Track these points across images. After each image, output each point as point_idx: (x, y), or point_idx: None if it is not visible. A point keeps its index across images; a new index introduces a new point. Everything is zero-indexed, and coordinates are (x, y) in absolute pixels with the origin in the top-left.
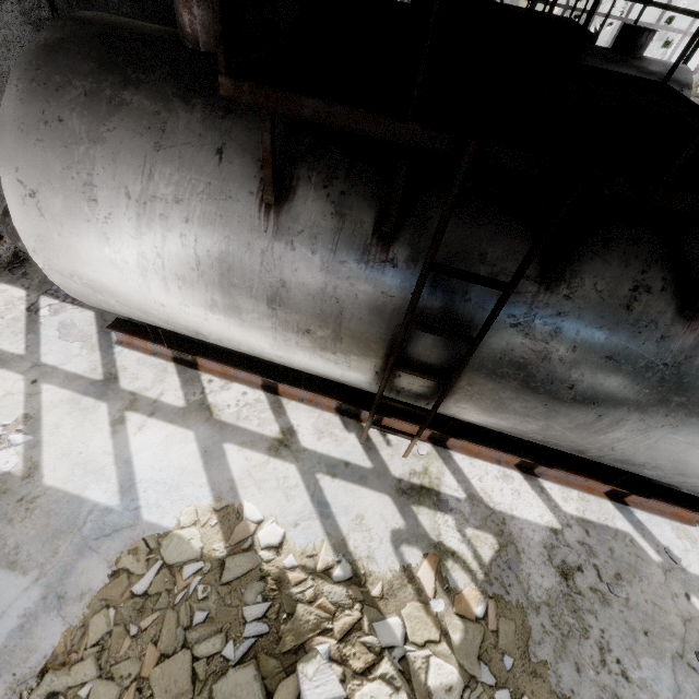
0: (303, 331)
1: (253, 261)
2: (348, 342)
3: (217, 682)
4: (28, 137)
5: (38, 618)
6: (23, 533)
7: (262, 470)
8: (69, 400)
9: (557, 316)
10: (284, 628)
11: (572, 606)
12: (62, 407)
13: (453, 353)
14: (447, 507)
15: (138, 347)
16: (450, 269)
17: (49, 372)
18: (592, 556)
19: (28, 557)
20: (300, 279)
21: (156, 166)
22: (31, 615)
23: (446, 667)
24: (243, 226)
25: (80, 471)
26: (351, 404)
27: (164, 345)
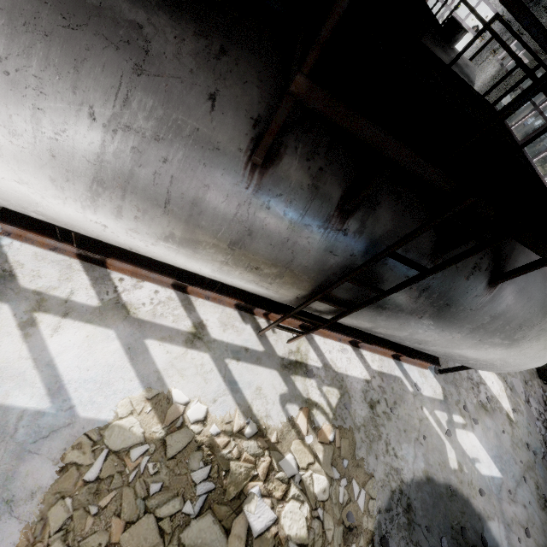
0: (252, 267)
1: (228, 211)
2: (288, 279)
3: (183, 531)
4: None
5: None
6: None
7: (182, 360)
8: None
9: (431, 279)
10: (226, 482)
11: (375, 424)
12: None
13: (362, 294)
14: (312, 374)
15: (32, 240)
16: (401, 257)
17: None
18: (384, 393)
19: None
20: (267, 232)
21: (135, 92)
22: None
23: (321, 478)
24: (225, 179)
25: None
26: (251, 305)
27: (71, 245)
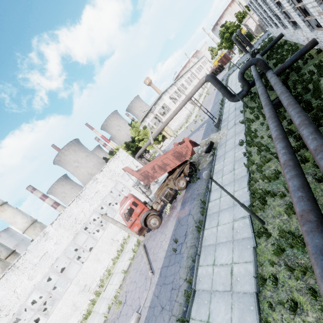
0: None
1: None
2: None
3: None
4: None
5: None
6: None
7: None
8: None
9: None
10: None
11: None
12: None
13: None
14: None
15: None
16: None
17: None
18: None
19: None
20: None
21: None
22: None
23: None
24: None
25: None
26: None
27: None
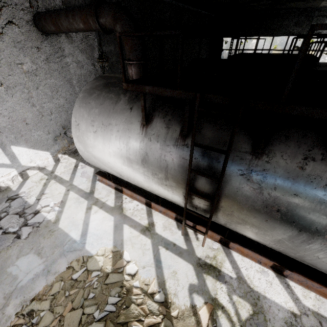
0: (154, 174)
1: (137, 145)
2: (171, 180)
3: (87, 326)
4: (80, 108)
5: (39, 277)
6: (46, 243)
7: (136, 238)
8: (76, 198)
9: (263, 171)
10: (122, 312)
11: None
12: (73, 200)
13: (215, 187)
14: (223, 279)
15: (104, 182)
16: (201, 144)
17: (73, 187)
18: None
19: (44, 252)
20: (152, 152)
21: (112, 114)
22: (37, 275)
23: None
24: (134, 132)
25: (71, 224)
26: (180, 215)
27: (112, 181)
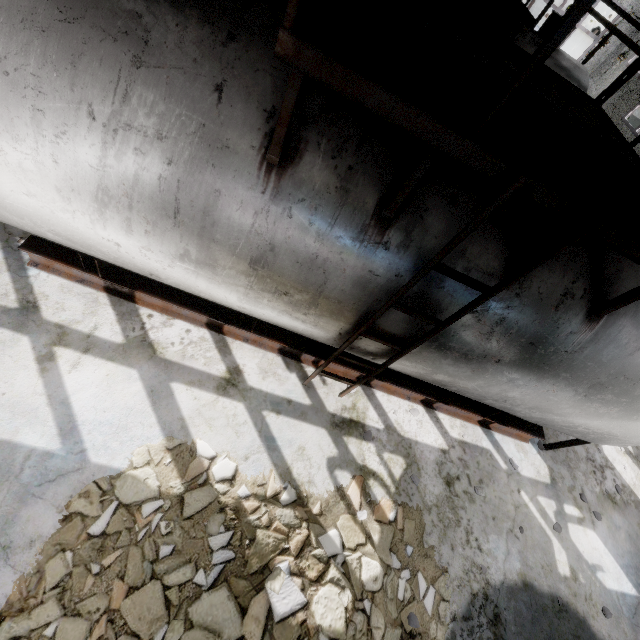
0: (280, 293)
1: (244, 221)
2: (324, 308)
3: (192, 605)
4: None
5: None
6: None
7: (212, 408)
8: None
9: (506, 309)
10: (249, 553)
11: (452, 505)
12: None
13: (416, 328)
14: (370, 437)
15: (59, 272)
16: (451, 270)
17: None
18: (466, 468)
19: None
20: (292, 246)
21: (134, 87)
22: None
23: (372, 563)
24: (238, 182)
25: (6, 414)
26: (296, 348)
27: (97, 275)
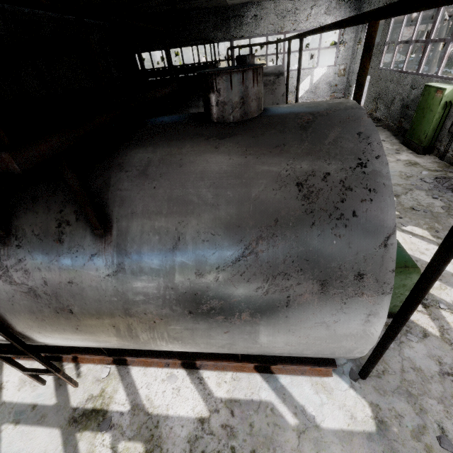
0: None
1: None
2: None
3: None
4: None
5: None
6: None
7: None
8: None
9: (20, 262)
10: None
11: None
12: None
13: None
14: (107, 425)
15: None
16: None
17: None
18: (232, 438)
19: None
20: None
21: None
22: None
23: None
24: None
25: None
26: (41, 352)
27: None
